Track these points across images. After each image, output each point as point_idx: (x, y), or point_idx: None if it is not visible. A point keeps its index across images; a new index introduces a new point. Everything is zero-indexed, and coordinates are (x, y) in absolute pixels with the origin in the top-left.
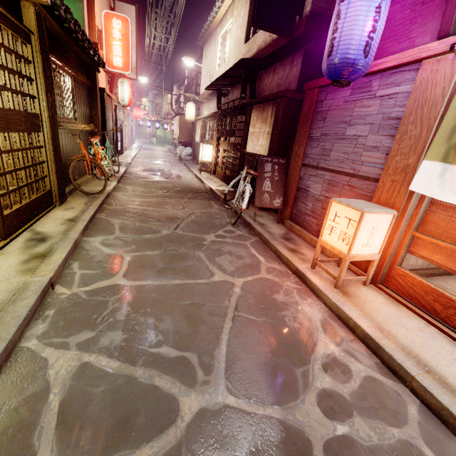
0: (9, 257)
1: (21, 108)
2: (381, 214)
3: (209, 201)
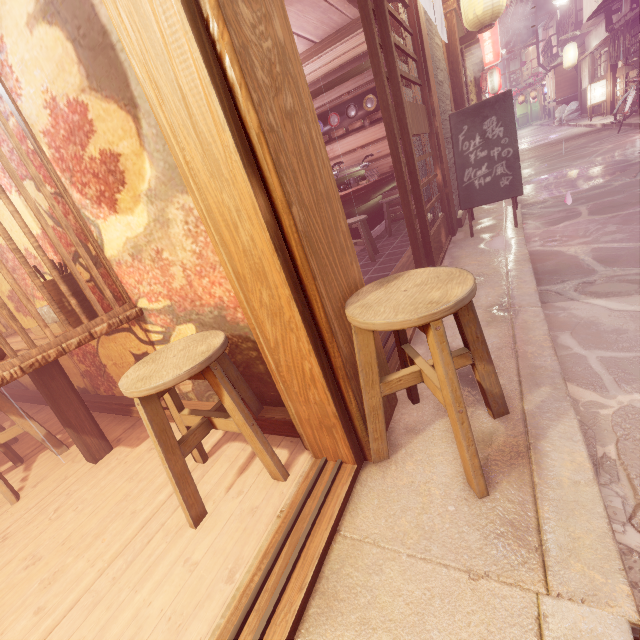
0: None
1: None
2: None
3: (598, 133)
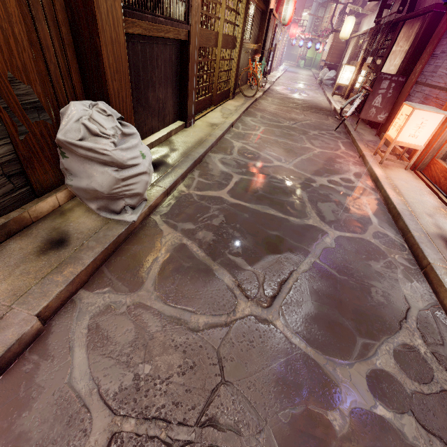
0: (217, 113)
1: (232, 34)
2: (431, 113)
3: (327, 116)
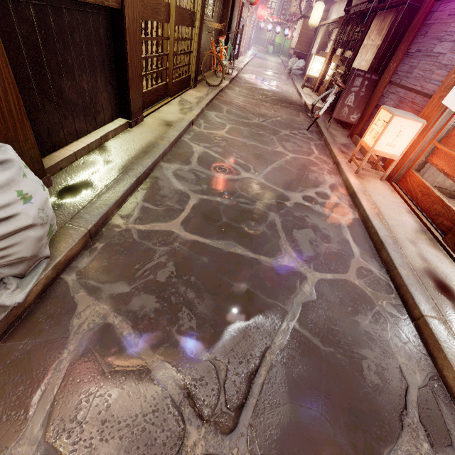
0: (174, 106)
1: (189, 8)
2: (410, 120)
3: (298, 112)
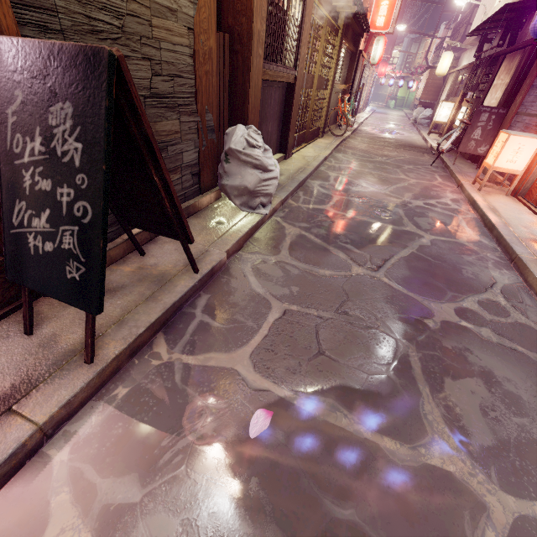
0: (309, 149)
1: (325, 76)
2: (528, 138)
3: (422, 153)
